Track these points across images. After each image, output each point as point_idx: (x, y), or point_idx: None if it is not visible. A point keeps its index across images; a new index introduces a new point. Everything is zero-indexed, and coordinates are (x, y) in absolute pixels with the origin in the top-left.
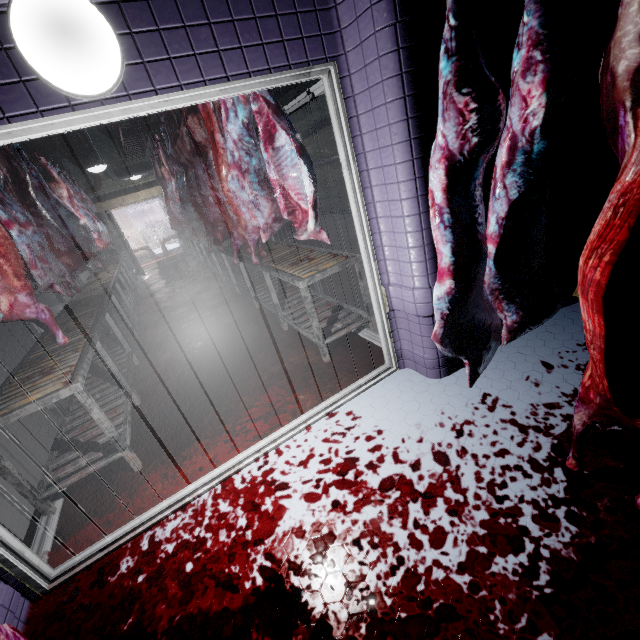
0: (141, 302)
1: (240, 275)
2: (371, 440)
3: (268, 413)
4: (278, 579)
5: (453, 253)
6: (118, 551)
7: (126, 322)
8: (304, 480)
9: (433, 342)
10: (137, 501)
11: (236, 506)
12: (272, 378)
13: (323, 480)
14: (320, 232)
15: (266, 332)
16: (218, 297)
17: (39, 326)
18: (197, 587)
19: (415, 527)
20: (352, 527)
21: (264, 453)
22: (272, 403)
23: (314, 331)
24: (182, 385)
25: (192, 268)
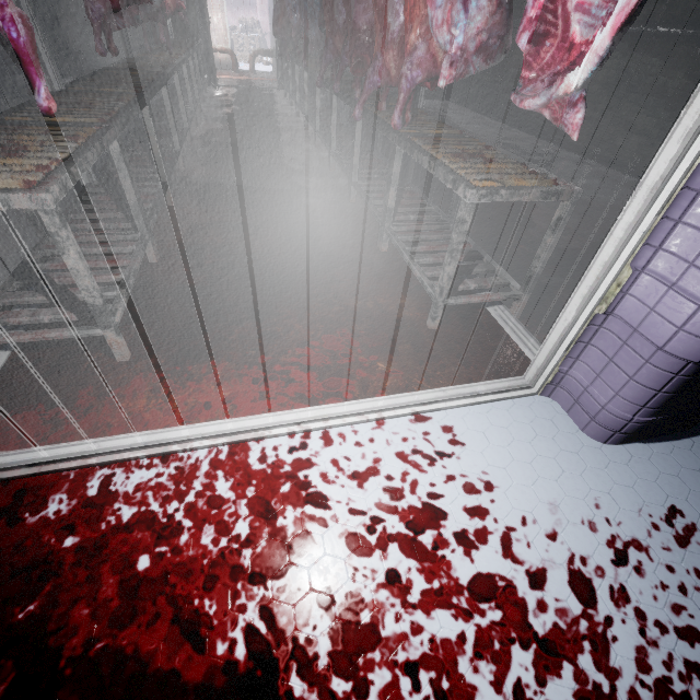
0: (202, 122)
1: (343, 143)
2: (472, 493)
3: (327, 367)
4: (270, 666)
5: None
6: (53, 477)
7: (173, 138)
8: (353, 507)
9: (646, 397)
10: (105, 409)
11: (241, 496)
12: (346, 315)
13: (382, 523)
14: (574, 106)
15: (355, 241)
16: (302, 161)
17: (14, 60)
18: (144, 606)
19: (516, 697)
20: (410, 636)
21: (305, 430)
22: (336, 354)
23: (441, 279)
24: (219, 263)
25: (280, 107)
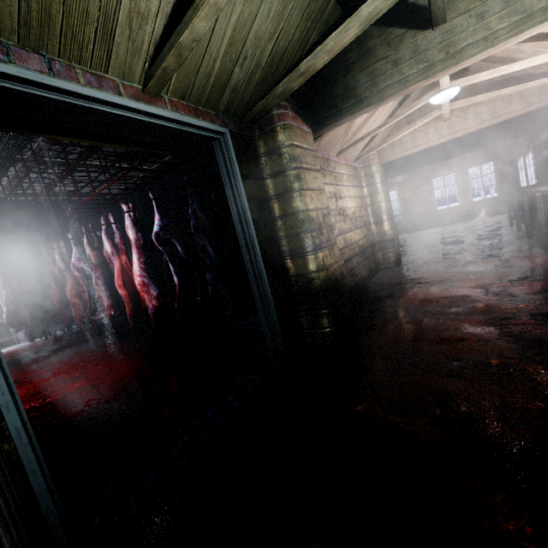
0: None
1: None
2: None
3: None
4: None
5: (6, 309)
6: None
7: None
8: None
9: (23, 332)
10: None
11: None
12: None
13: None
14: None
15: None
16: None
17: None
18: None
19: None
20: None
21: None
22: None
23: None
24: None
25: None
